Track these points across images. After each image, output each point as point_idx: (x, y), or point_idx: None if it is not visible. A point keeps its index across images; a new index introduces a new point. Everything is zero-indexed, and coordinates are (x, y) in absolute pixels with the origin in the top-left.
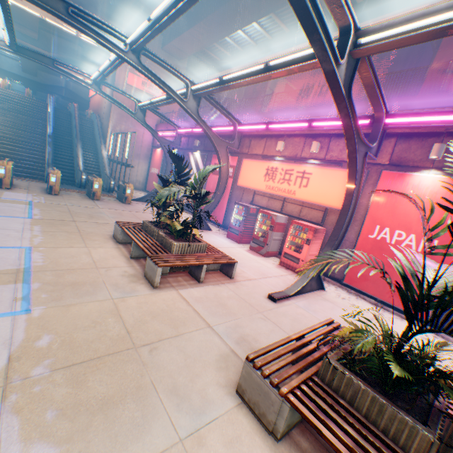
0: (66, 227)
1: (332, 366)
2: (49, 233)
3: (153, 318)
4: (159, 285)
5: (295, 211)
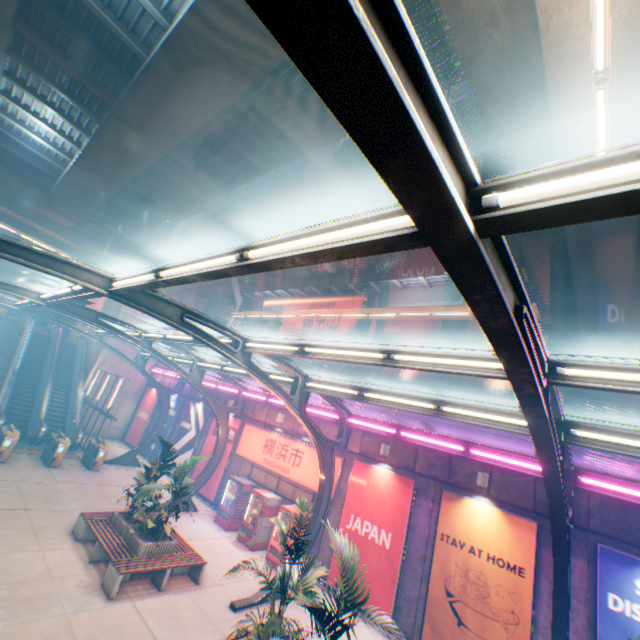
0: (18, 519)
1: None
2: None
3: (104, 631)
4: (116, 595)
5: (290, 490)
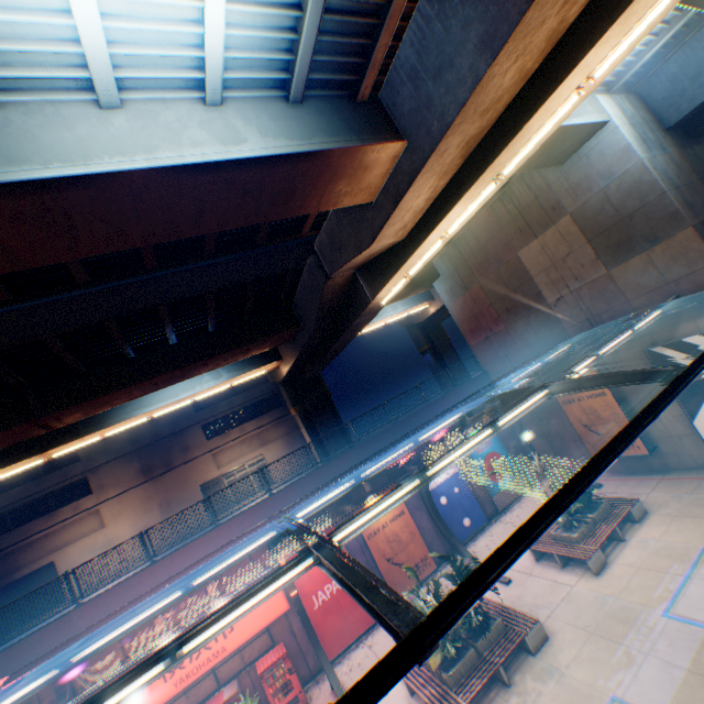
0: None
1: (450, 674)
2: None
3: None
4: None
5: (237, 662)
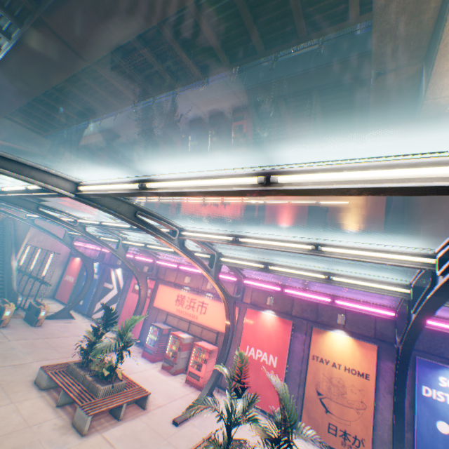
0: None
1: None
2: None
3: None
4: (87, 431)
5: (198, 331)
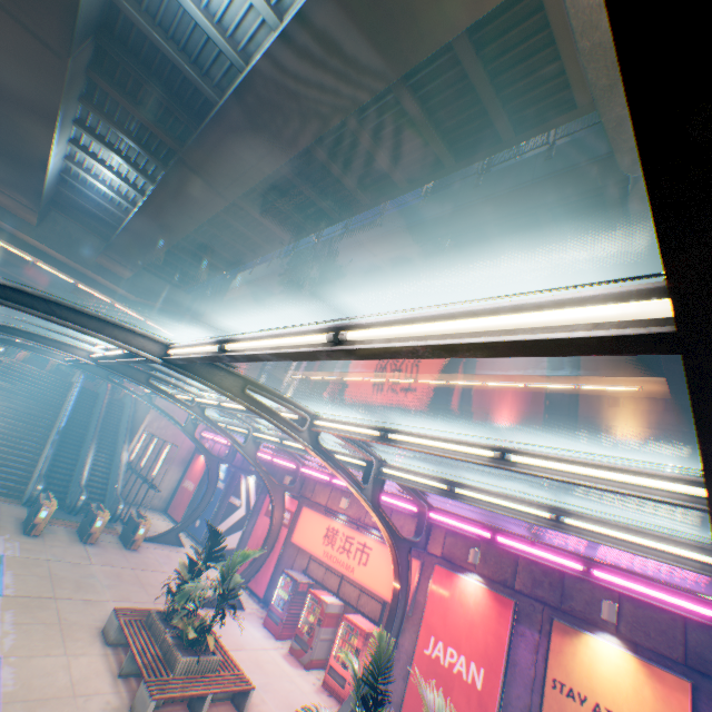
0: (45, 612)
1: None
2: (23, 625)
3: None
4: None
5: (354, 594)
